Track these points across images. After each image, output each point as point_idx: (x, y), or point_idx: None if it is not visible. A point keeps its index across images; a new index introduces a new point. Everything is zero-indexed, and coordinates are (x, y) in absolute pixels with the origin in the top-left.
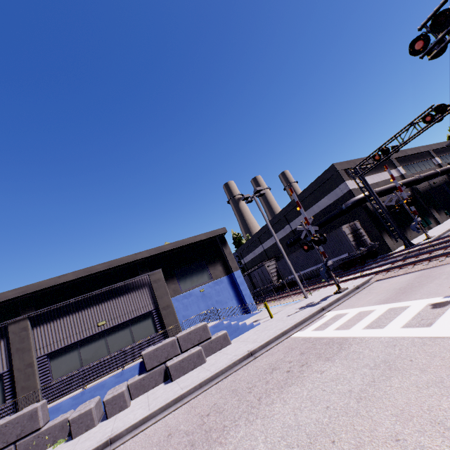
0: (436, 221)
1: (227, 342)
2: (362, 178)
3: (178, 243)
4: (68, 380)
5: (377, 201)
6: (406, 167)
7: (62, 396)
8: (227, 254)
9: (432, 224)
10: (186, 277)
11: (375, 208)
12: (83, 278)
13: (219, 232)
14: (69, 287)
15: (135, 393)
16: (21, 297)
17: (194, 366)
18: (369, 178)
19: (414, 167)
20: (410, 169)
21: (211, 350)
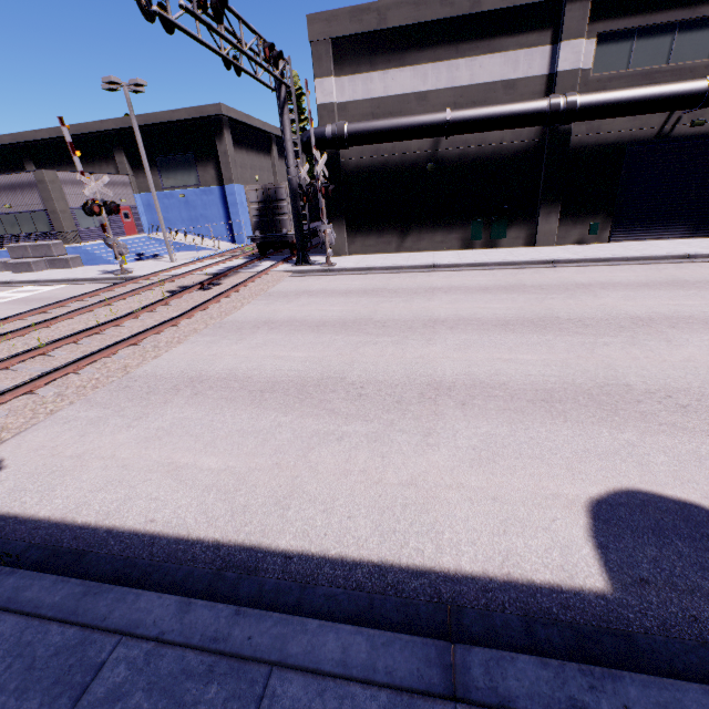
0: (534, 238)
1: (68, 266)
2: (278, 98)
3: (150, 118)
4: (1, 240)
5: (286, 163)
6: (629, 38)
7: (1, 248)
8: (221, 153)
9: (510, 240)
10: (170, 171)
11: (365, 165)
12: (61, 138)
13: (210, 112)
14: (53, 145)
15: (7, 269)
16: (18, 144)
17: (26, 271)
18: (411, 73)
19: (680, 40)
20: (642, 50)
21: (55, 266)
